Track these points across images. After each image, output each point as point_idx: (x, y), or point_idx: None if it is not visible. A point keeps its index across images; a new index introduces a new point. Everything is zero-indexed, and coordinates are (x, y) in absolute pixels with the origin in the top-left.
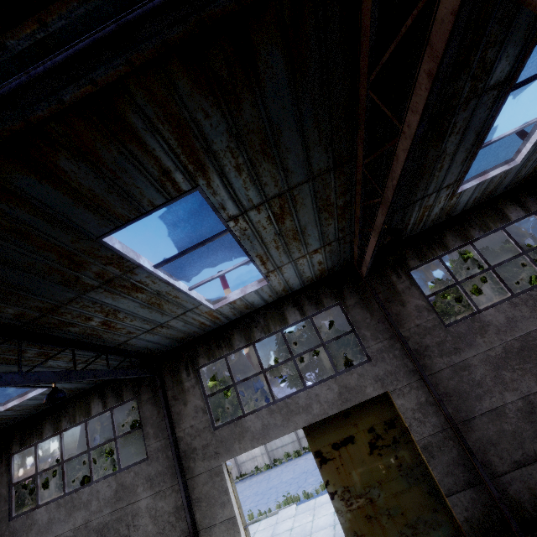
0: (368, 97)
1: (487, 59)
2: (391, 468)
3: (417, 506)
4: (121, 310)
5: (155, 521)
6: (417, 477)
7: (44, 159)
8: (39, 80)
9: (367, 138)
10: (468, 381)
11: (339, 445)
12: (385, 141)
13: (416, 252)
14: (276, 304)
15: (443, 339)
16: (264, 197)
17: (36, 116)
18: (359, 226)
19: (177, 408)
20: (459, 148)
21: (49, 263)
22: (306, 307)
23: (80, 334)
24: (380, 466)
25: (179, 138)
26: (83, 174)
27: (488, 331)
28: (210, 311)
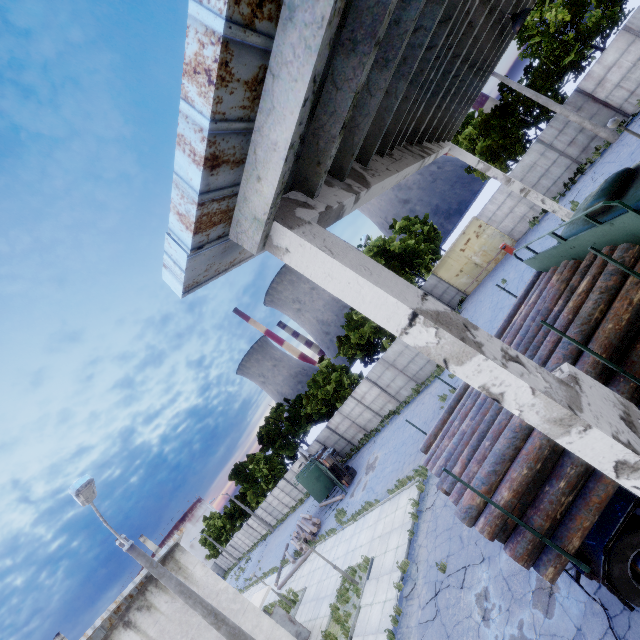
0: None
1: None
2: None
3: None
4: None
5: None
6: None
7: None
8: None
9: None
10: None
11: None
12: None
13: None
14: None
15: None
16: None
17: None
18: None
19: None
20: None
21: None
22: None
23: None
24: None
25: None
26: None
27: None
28: None
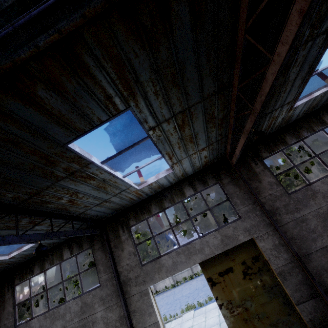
0: (245, 39)
1: (322, 11)
2: (258, 287)
3: (277, 312)
4: (80, 192)
5: (107, 326)
6: (275, 293)
7: (27, 89)
8: (20, 27)
9: (242, 69)
10: (306, 229)
11: (223, 273)
12: (251, 72)
13: (266, 148)
14: (177, 184)
15: (288, 202)
16: (172, 113)
17: (20, 57)
18: (232, 132)
19: (117, 253)
20: (297, 77)
21: (33, 163)
22: (197, 185)
23: (55, 208)
24: (251, 287)
25: (117, 72)
26: (54, 100)
27: (317, 196)
28: (136, 191)
